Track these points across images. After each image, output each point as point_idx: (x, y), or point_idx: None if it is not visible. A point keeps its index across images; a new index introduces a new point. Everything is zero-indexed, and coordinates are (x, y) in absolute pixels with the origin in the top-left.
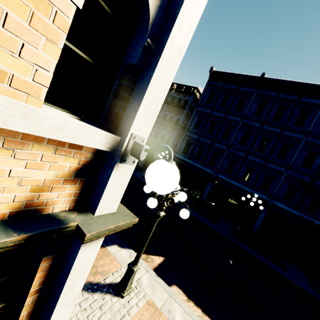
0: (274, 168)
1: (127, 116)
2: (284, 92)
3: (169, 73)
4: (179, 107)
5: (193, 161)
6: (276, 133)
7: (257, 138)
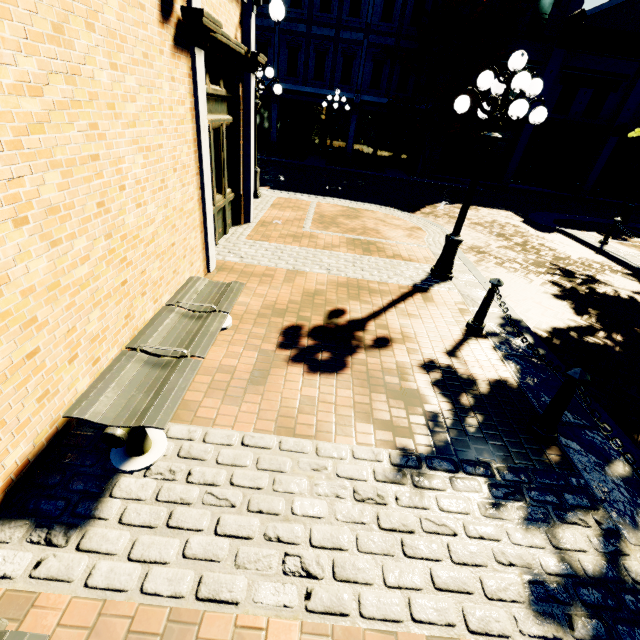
0: (351, 38)
1: None
2: None
3: None
4: None
5: None
6: None
7: None
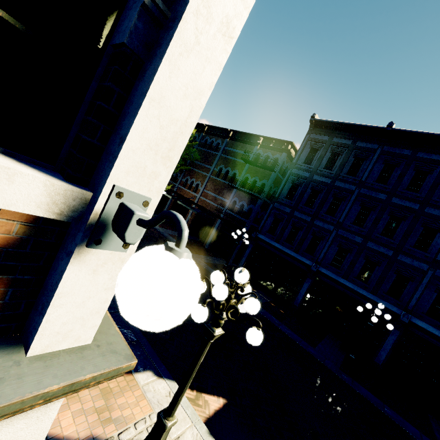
0: (411, 263)
1: (109, 151)
2: (424, 150)
3: (203, 70)
4: (265, 168)
5: (282, 245)
6: (413, 210)
7: (381, 216)
